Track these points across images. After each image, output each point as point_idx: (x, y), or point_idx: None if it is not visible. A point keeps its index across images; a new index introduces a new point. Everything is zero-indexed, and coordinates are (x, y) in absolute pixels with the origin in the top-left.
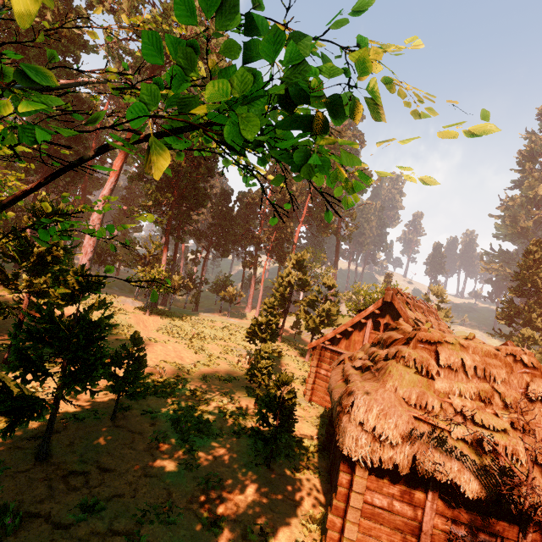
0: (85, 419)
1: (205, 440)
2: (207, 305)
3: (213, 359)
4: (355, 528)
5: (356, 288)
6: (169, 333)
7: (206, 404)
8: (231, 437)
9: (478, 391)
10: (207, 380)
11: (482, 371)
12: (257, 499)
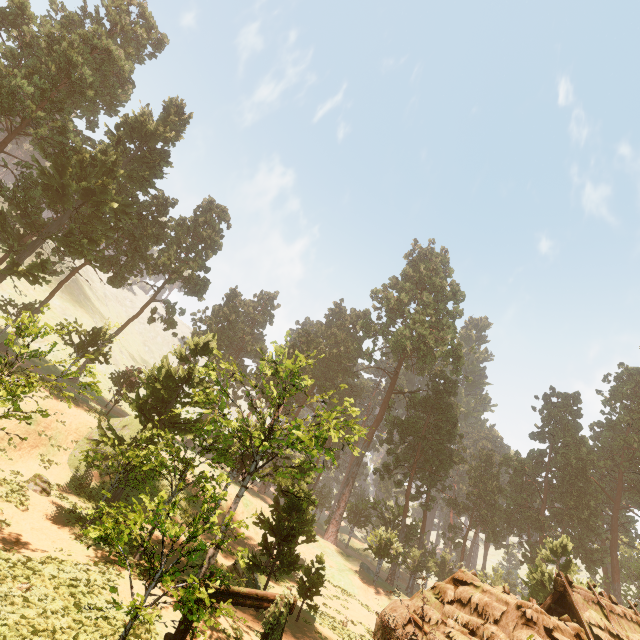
0: None
1: None
2: None
3: None
4: None
5: None
6: None
7: None
8: None
9: (468, 620)
10: None
11: (481, 608)
12: None
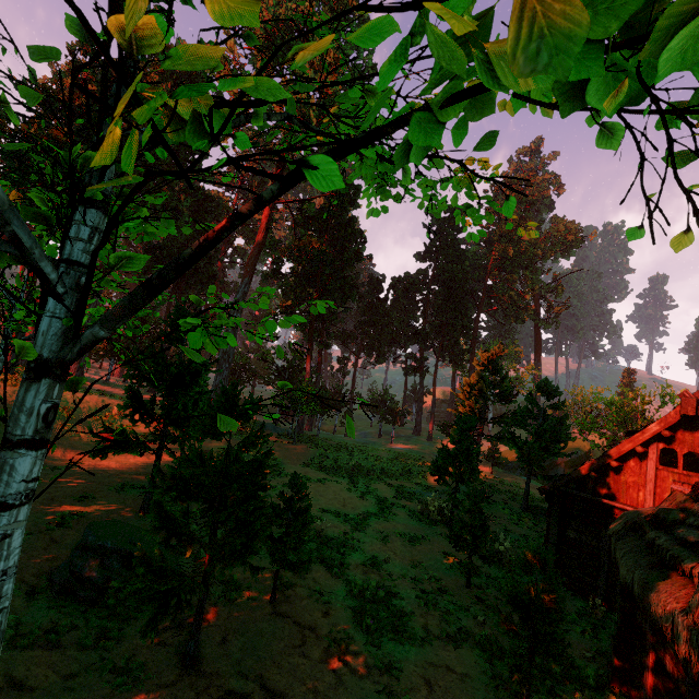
0: (237, 600)
1: (406, 649)
2: (361, 427)
3: (387, 506)
4: None
5: (577, 395)
6: (322, 468)
7: (393, 581)
8: (445, 645)
9: None
10: (385, 540)
11: None
12: None
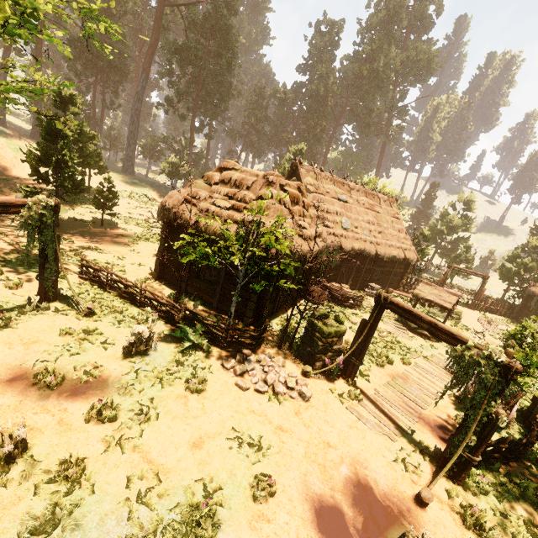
0: (87, 222)
1: (147, 243)
2: None
3: None
4: (161, 253)
5: None
6: None
7: None
8: None
9: (229, 191)
10: None
11: (239, 182)
12: (150, 259)
